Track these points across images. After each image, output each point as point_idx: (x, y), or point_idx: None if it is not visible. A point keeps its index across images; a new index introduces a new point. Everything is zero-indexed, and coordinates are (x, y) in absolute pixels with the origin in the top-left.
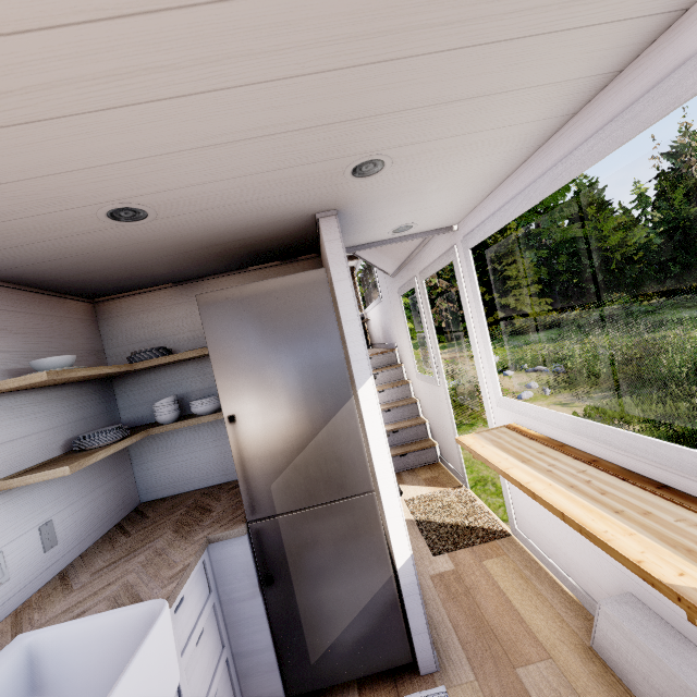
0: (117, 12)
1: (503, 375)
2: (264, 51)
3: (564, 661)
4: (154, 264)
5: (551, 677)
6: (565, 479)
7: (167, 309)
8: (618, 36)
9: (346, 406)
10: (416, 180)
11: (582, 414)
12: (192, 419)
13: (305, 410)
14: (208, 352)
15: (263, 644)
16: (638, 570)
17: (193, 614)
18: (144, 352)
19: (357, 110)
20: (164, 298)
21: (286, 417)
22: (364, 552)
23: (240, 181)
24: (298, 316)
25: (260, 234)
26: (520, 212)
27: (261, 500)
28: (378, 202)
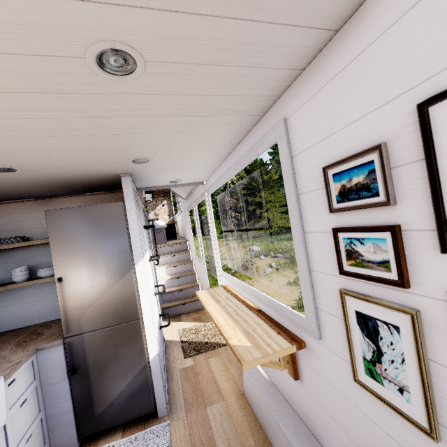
0: (3, 118)
1: (259, 258)
2: (73, 129)
3: (229, 401)
4: (21, 189)
5: (221, 409)
6: (228, 309)
7: (28, 213)
8: (229, 134)
9: (128, 274)
10: (170, 165)
11: (293, 282)
12: (37, 280)
13: (104, 275)
14: (49, 242)
15: (66, 408)
16: (227, 341)
17: (21, 389)
18: (9, 239)
19: (125, 144)
20: (28, 207)
21: (93, 279)
22: (132, 352)
23: (71, 161)
24: (105, 225)
25: (89, 180)
26: (222, 184)
27: (74, 325)
28: (153, 171)
